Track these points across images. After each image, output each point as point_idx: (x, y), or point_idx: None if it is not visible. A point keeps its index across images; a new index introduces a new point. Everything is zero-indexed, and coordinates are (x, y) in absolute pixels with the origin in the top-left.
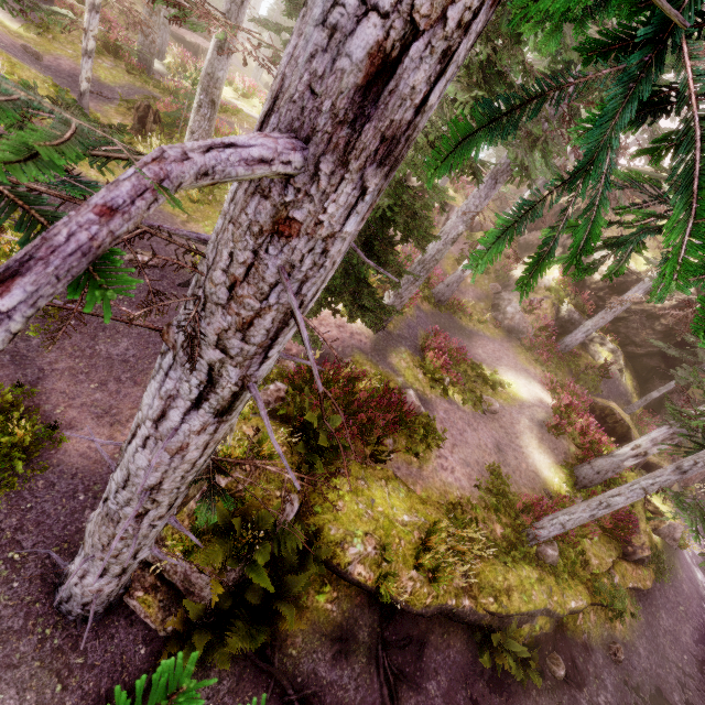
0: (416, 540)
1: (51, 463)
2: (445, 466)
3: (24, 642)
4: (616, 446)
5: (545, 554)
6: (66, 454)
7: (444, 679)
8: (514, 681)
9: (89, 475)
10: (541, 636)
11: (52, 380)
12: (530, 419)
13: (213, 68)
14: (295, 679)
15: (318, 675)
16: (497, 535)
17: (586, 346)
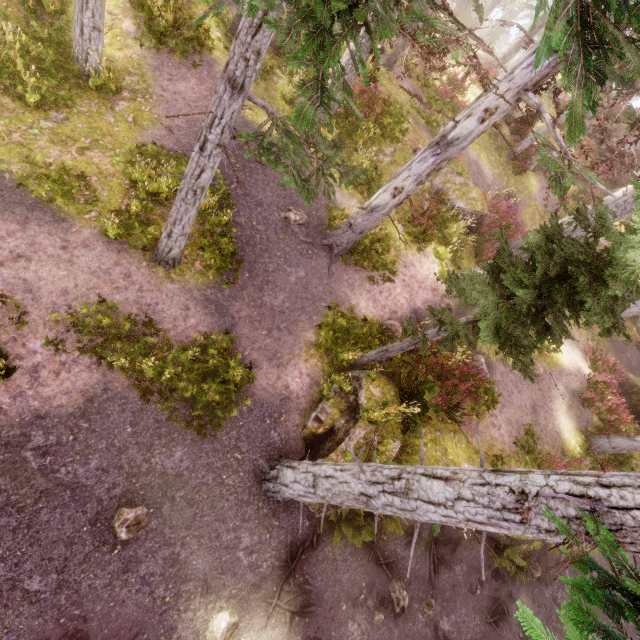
0: None
1: (248, 394)
2: (494, 424)
3: (250, 508)
4: (633, 423)
5: None
6: (255, 388)
7: (465, 565)
8: (507, 574)
9: (270, 405)
10: (531, 551)
11: (240, 326)
12: (566, 386)
13: None
14: (384, 552)
15: (397, 552)
16: None
17: (636, 318)
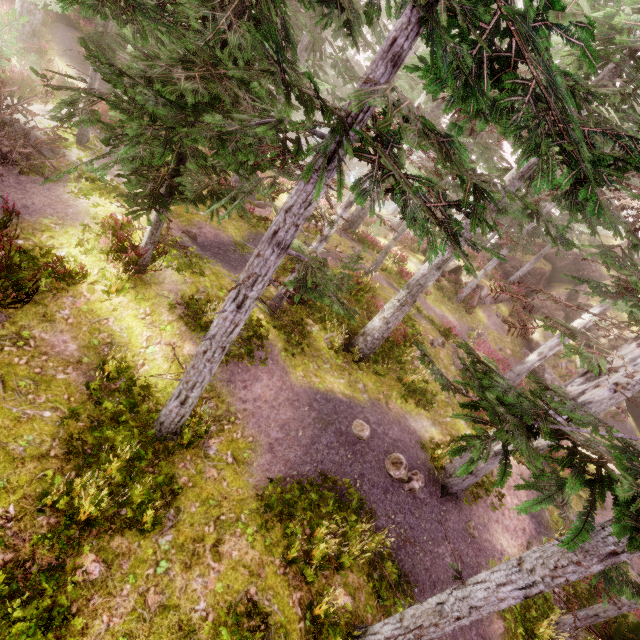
0: None
1: None
2: None
3: None
4: None
5: None
6: None
7: None
8: None
9: None
10: None
11: None
12: None
13: (426, 280)
14: None
15: None
16: None
17: None
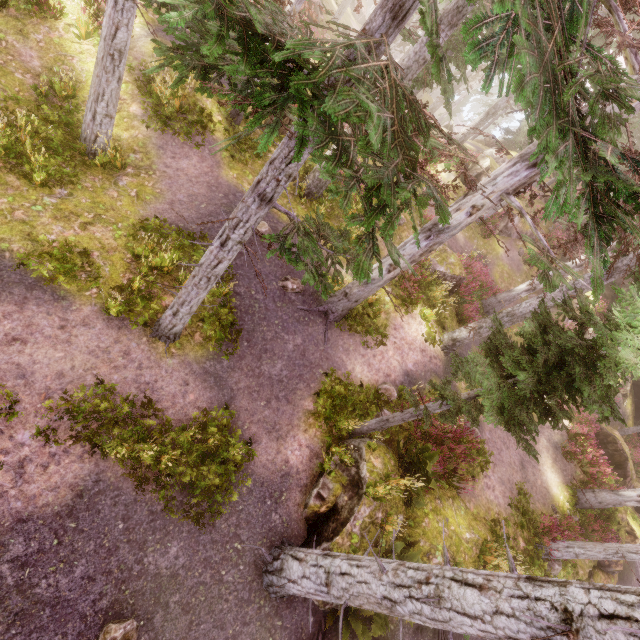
0: (474, 555)
1: (247, 472)
2: (489, 485)
3: (250, 608)
4: (613, 474)
5: (552, 567)
6: (255, 465)
7: None
8: None
9: (271, 484)
10: None
11: (239, 399)
12: (548, 439)
13: None
14: None
15: None
16: (520, 548)
17: None
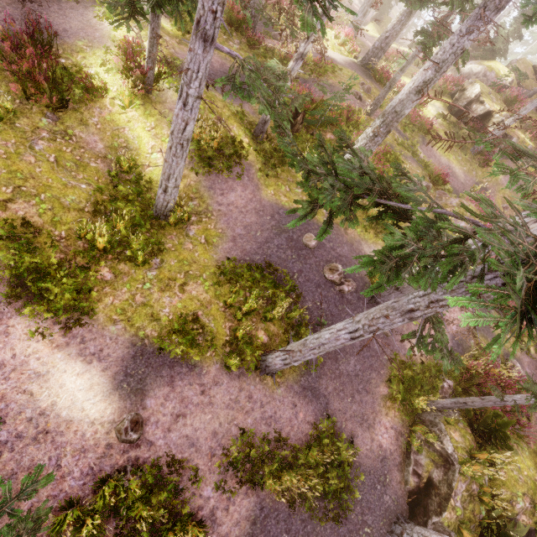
0: None
1: (356, 465)
2: None
3: None
4: None
5: None
6: (359, 457)
7: None
8: None
9: (375, 470)
10: None
11: (331, 402)
12: None
13: (402, 107)
14: None
15: None
16: None
17: None
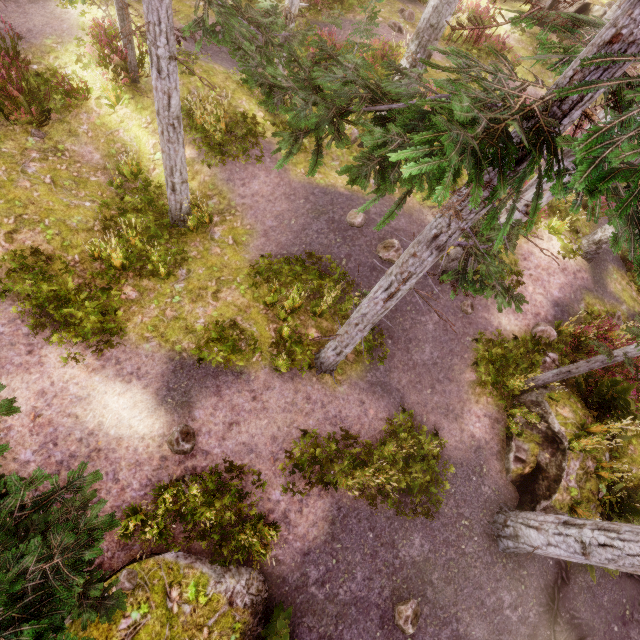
0: None
1: (444, 459)
2: None
3: (497, 568)
4: None
5: None
6: (448, 450)
7: None
8: None
9: (468, 462)
10: None
11: (407, 396)
12: None
13: (438, 17)
14: None
15: None
16: None
17: None
